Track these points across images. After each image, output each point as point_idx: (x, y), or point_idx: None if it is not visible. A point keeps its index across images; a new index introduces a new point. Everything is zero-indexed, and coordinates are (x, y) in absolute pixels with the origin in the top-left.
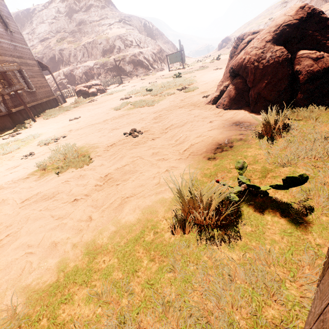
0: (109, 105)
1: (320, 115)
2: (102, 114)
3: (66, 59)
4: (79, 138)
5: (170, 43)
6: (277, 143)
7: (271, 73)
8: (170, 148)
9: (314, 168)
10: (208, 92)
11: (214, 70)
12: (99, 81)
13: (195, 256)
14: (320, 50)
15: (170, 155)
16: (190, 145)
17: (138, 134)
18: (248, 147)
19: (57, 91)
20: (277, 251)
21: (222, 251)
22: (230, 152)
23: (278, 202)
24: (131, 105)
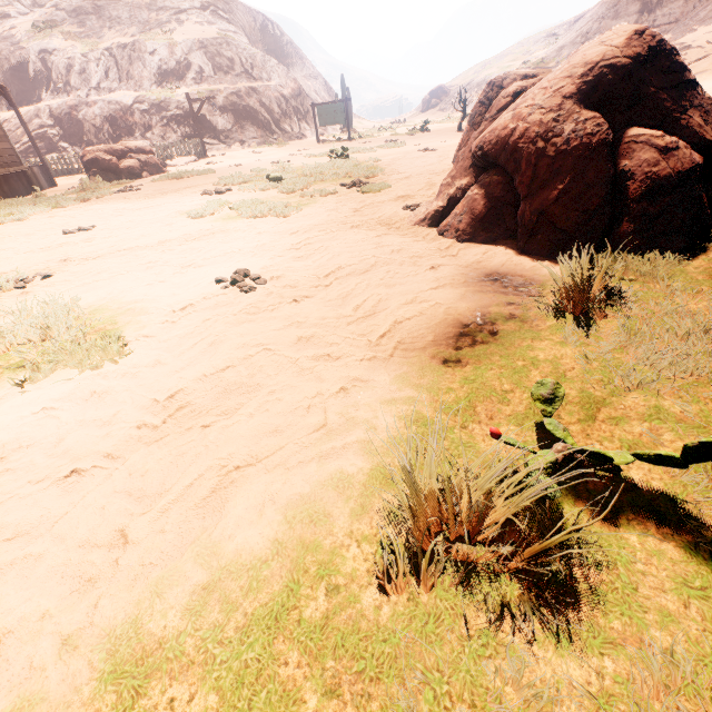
0: (173, 203)
1: (674, 273)
2: (156, 225)
3: (57, 78)
4: (92, 283)
5: (321, 81)
6: (601, 333)
7: (573, 169)
8: (344, 328)
9: (699, 400)
10: (415, 199)
11: (419, 152)
12: (147, 144)
13: (465, 677)
14: (668, 133)
15: (348, 347)
16: (394, 322)
17: (255, 284)
18: (535, 338)
19: (30, 156)
20: (685, 648)
21: (538, 655)
22: (494, 347)
23: (644, 491)
24: (232, 209)
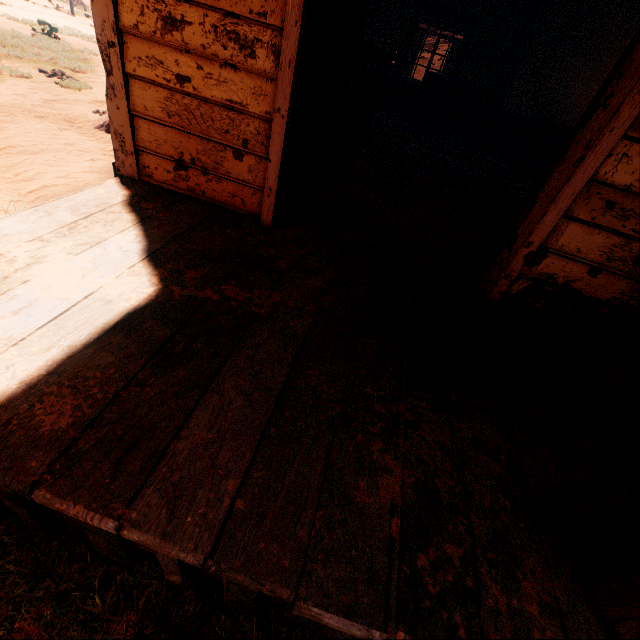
0: None
1: None
2: None
3: None
4: None
5: None
6: None
7: None
8: (2, 185)
9: None
10: None
11: None
12: None
13: None
14: None
15: (0, 193)
16: (44, 186)
17: None
18: None
19: None
20: None
21: None
22: None
23: None
24: None
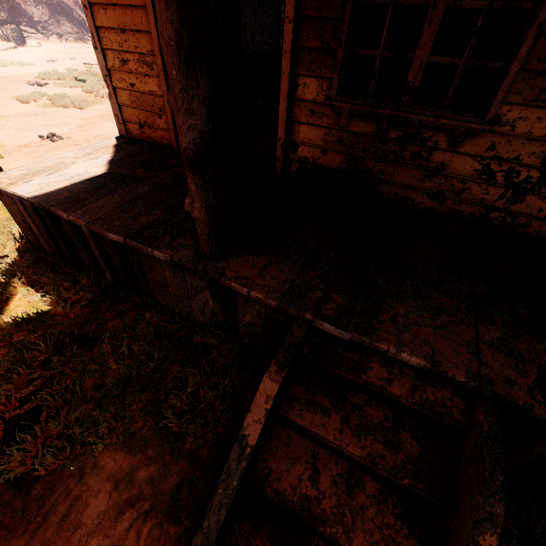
0: (4, 89)
1: None
2: None
3: None
4: None
5: None
6: None
7: None
8: None
9: None
10: None
11: None
12: None
13: None
14: None
15: None
16: None
17: (58, 139)
18: None
19: None
20: None
21: None
22: None
23: None
24: (49, 100)
